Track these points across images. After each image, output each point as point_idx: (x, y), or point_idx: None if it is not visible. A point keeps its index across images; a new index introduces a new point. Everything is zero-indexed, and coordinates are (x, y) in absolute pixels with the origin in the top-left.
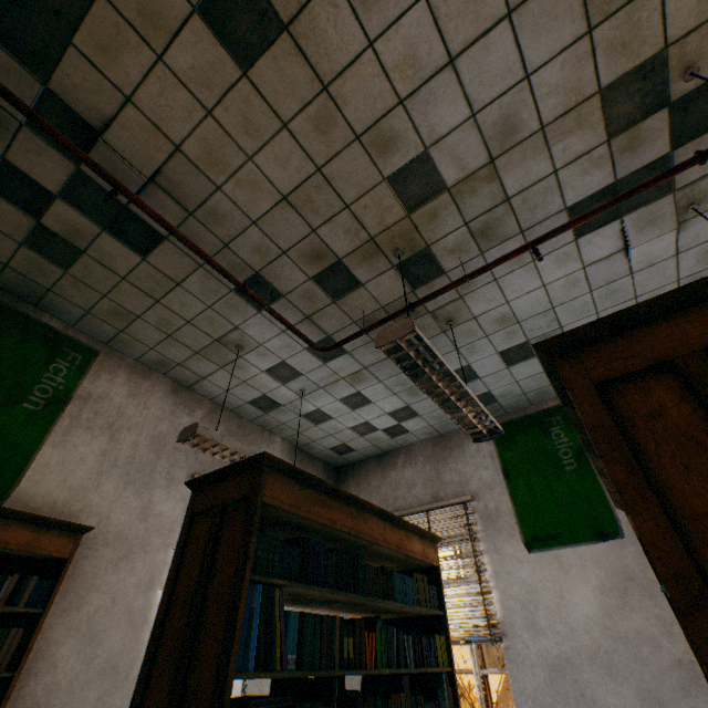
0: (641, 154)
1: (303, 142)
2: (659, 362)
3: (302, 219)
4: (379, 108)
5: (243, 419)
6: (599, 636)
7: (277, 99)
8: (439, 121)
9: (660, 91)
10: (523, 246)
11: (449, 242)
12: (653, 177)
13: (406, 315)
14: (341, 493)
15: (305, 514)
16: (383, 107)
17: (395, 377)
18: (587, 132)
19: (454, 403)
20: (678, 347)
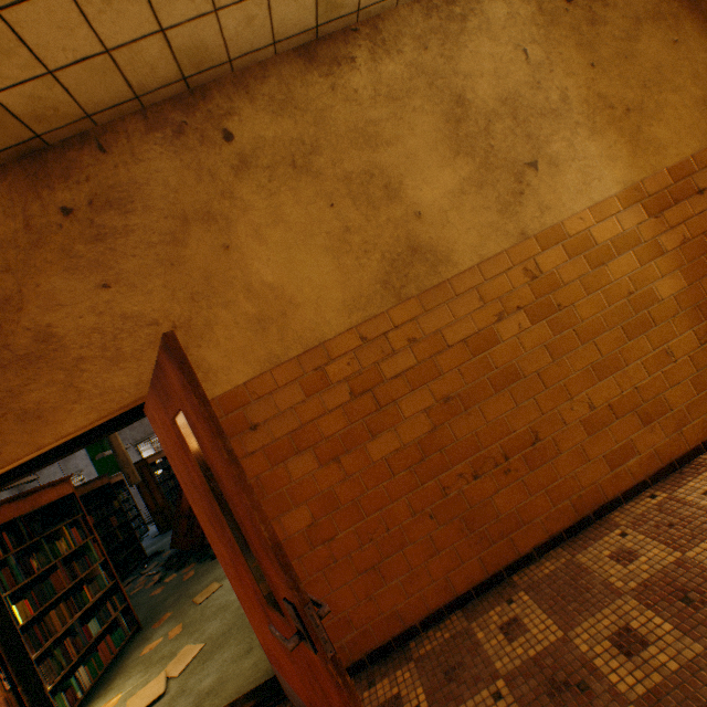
0: None
1: None
2: None
3: None
4: None
5: None
6: None
7: None
8: None
9: None
10: None
11: None
12: None
13: None
14: None
15: None
16: None
17: None
18: None
19: None
20: None
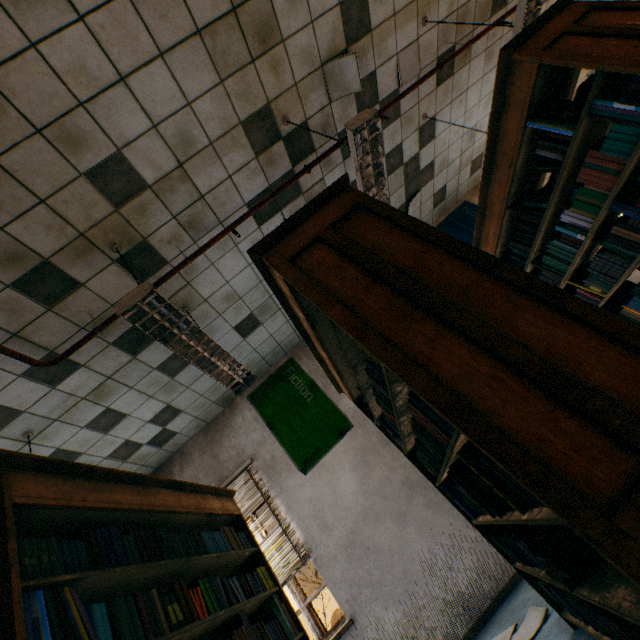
0: (278, 168)
1: None
2: (314, 239)
3: None
4: (59, 106)
5: None
6: (363, 500)
7: None
8: (125, 127)
9: (275, 129)
10: (225, 229)
11: (164, 234)
12: (288, 180)
13: None
14: (120, 475)
15: (81, 504)
16: (63, 106)
17: (147, 378)
18: (242, 150)
19: (209, 359)
20: (320, 229)
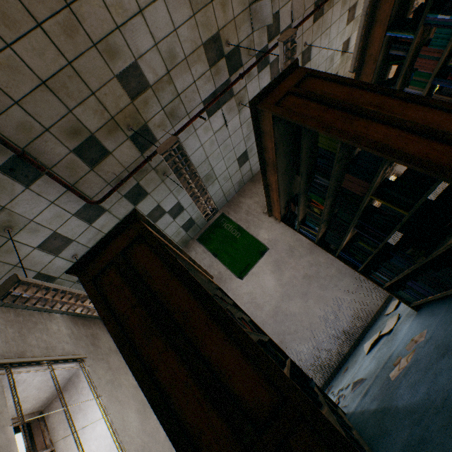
0: (221, 77)
1: (55, 40)
2: (286, 93)
3: (60, 101)
4: (106, 29)
5: (18, 309)
6: (280, 289)
7: (30, 2)
8: (140, 44)
9: (221, 50)
10: (195, 116)
11: (157, 120)
12: (230, 83)
13: (141, 173)
14: (173, 243)
15: (169, 246)
16: (108, 28)
17: None
18: (202, 63)
19: (197, 193)
20: (288, 88)
